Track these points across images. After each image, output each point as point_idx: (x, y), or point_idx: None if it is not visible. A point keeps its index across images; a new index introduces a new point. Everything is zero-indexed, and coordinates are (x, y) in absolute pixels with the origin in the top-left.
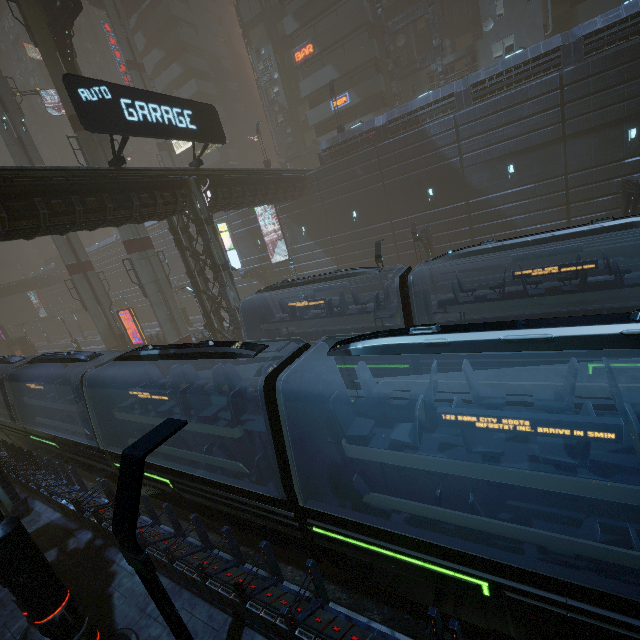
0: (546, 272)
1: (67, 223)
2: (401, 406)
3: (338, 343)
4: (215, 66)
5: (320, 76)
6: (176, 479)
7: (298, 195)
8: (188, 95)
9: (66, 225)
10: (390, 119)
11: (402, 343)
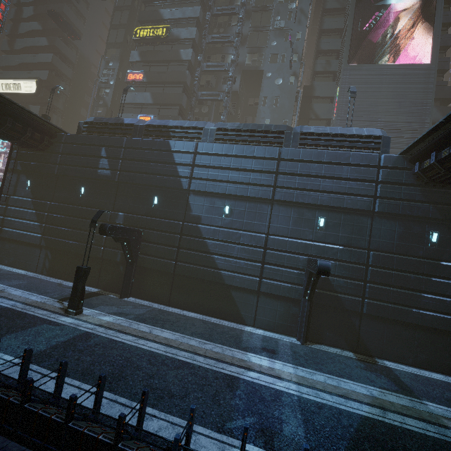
0: None
1: None
2: None
3: None
4: (83, 64)
5: (139, 96)
6: None
7: (34, 144)
8: (41, 61)
9: None
10: (149, 123)
11: None
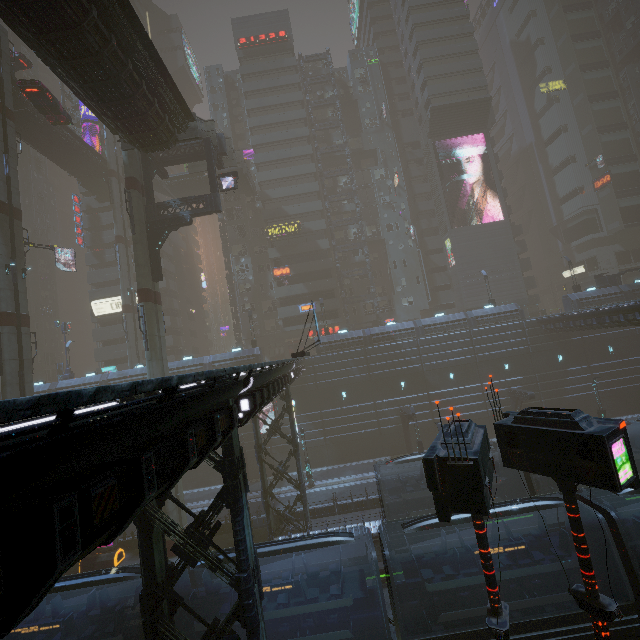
0: None
1: None
2: (633, 526)
3: None
4: (176, 252)
5: (293, 288)
6: (515, 636)
7: None
8: None
9: None
10: (374, 333)
11: None
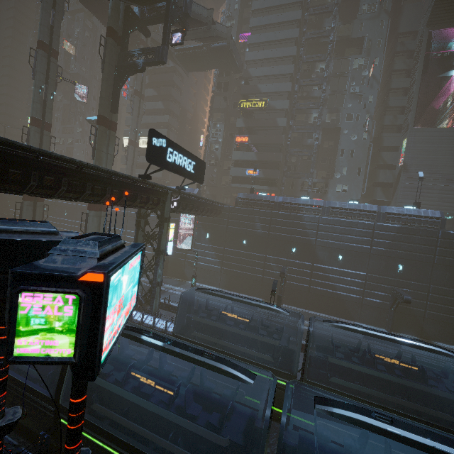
0: (392, 361)
1: (92, 200)
2: (335, 449)
3: (319, 400)
4: (183, 114)
5: (246, 154)
6: None
7: (215, 215)
8: (160, 121)
9: (91, 201)
10: (284, 201)
11: (372, 424)
